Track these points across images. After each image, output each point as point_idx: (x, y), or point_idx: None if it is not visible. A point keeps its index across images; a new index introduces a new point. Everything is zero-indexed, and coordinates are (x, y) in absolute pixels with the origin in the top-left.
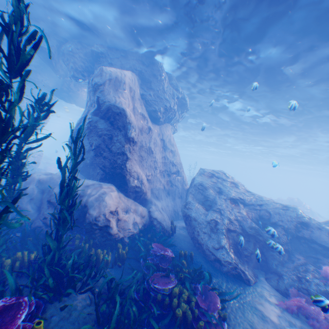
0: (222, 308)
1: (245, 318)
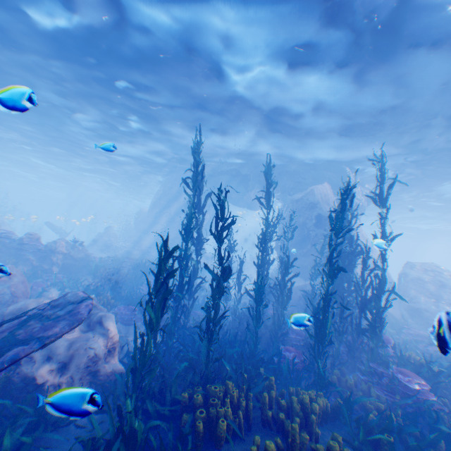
0: None
1: None
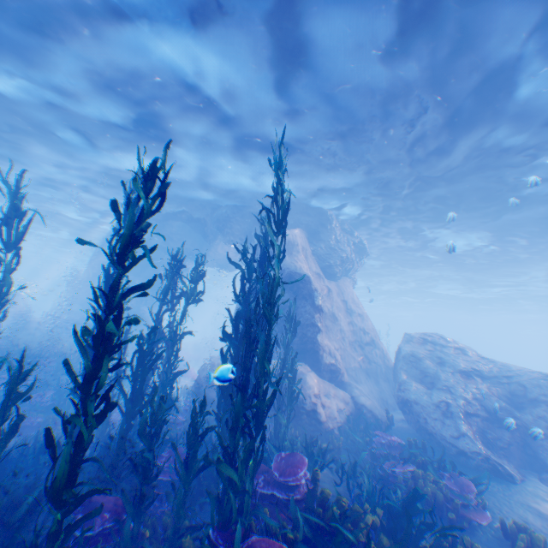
0: (480, 499)
1: (514, 513)
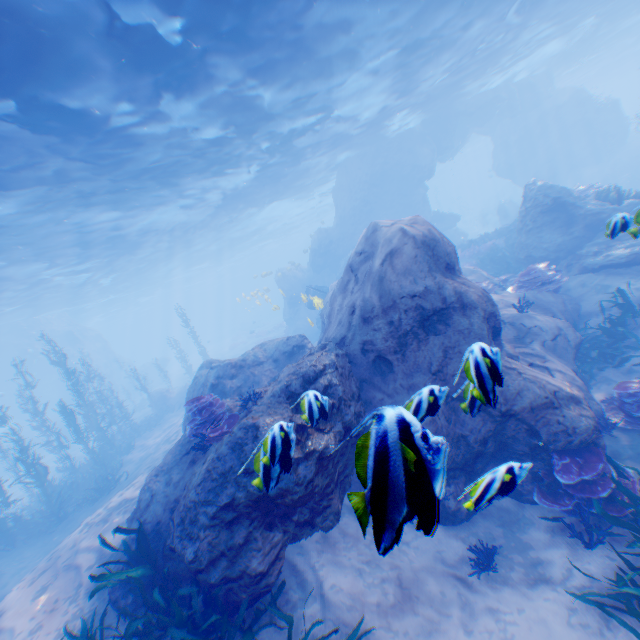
0: None
1: None
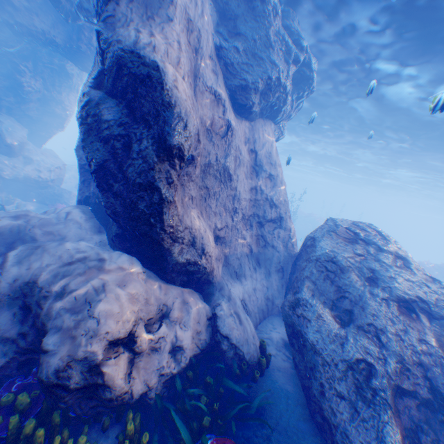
0: None
1: None
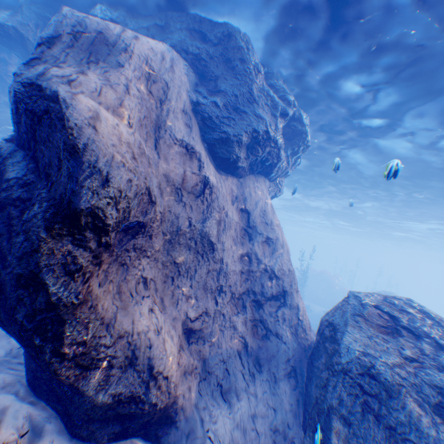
0: None
1: None
